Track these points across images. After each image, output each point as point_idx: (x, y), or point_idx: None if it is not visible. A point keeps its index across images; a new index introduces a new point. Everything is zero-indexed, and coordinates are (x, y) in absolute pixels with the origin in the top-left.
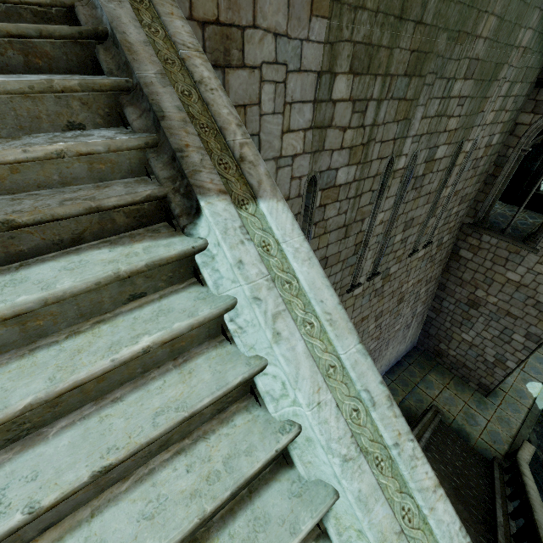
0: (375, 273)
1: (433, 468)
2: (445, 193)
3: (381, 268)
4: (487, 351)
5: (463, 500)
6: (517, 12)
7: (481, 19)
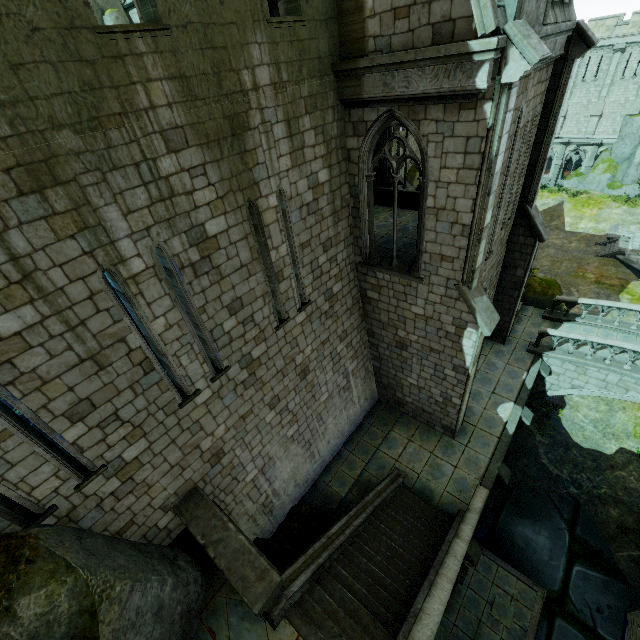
0: (222, 369)
1: (350, 567)
2: (280, 253)
3: (230, 360)
4: (433, 392)
5: (378, 596)
6: (210, 61)
7: (133, 93)
